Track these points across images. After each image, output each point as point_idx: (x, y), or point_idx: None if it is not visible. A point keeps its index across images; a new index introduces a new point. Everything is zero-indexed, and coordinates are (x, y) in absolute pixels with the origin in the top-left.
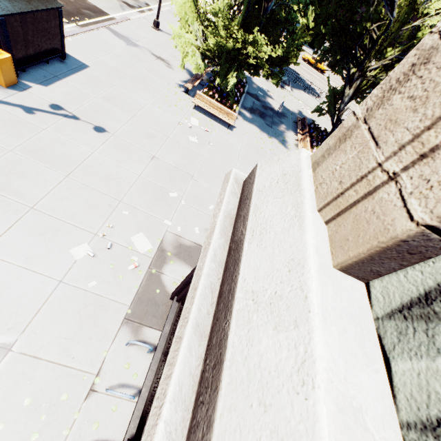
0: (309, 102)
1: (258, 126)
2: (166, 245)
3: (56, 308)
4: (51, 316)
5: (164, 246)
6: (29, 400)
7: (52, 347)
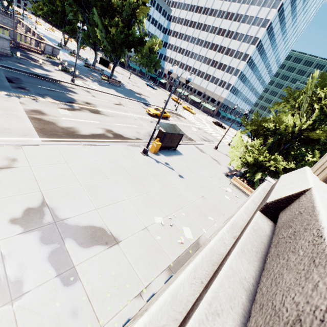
0: None
1: None
2: (200, 242)
3: (140, 238)
4: (137, 240)
5: (199, 241)
6: (114, 273)
7: (132, 255)
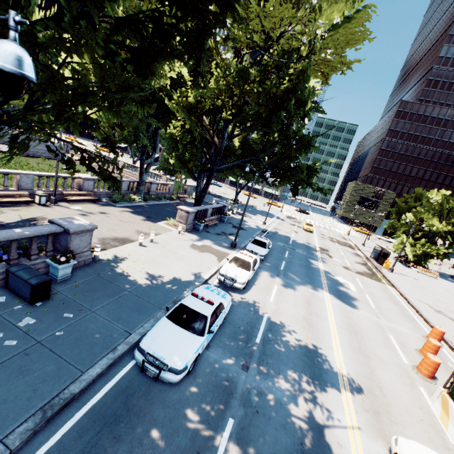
0: (438, 267)
1: (441, 278)
2: None
3: None
4: None
5: None
6: None
7: None
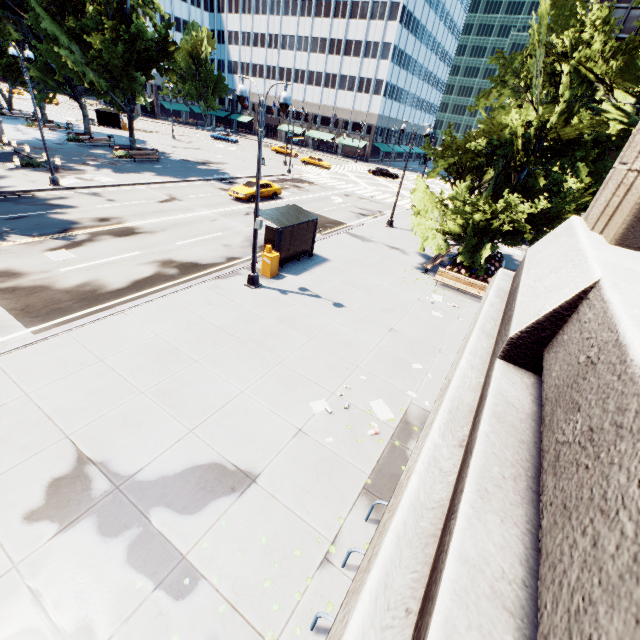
0: None
1: None
2: (411, 418)
3: (294, 454)
4: (289, 461)
5: (408, 418)
6: (265, 539)
7: (289, 492)
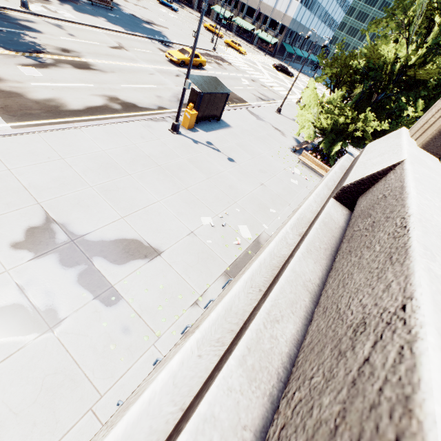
0: None
1: None
2: (261, 240)
3: (186, 245)
4: (183, 248)
5: (260, 240)
6: (162, 286)
7: (180, 265)
